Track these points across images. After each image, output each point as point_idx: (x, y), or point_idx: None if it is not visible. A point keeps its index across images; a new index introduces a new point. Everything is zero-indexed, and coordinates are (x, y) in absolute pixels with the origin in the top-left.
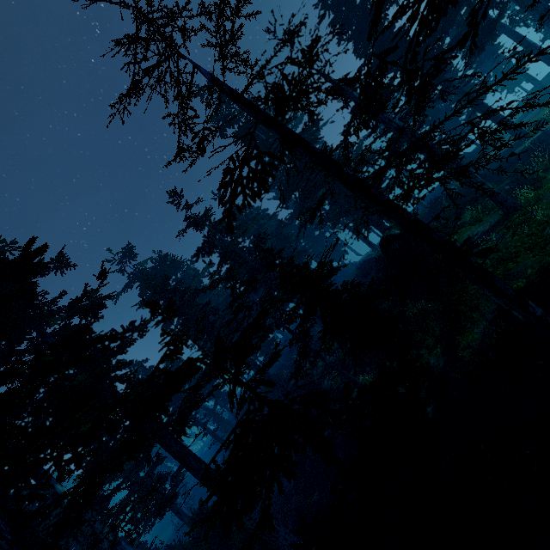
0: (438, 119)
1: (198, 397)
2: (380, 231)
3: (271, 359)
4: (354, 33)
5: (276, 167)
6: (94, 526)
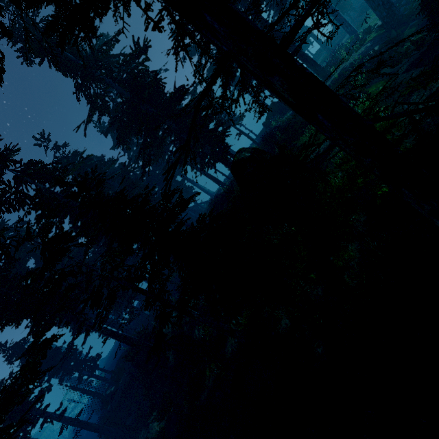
0: None
1: None
2: (226, 165)
3: None
4: None
5: None
6: None
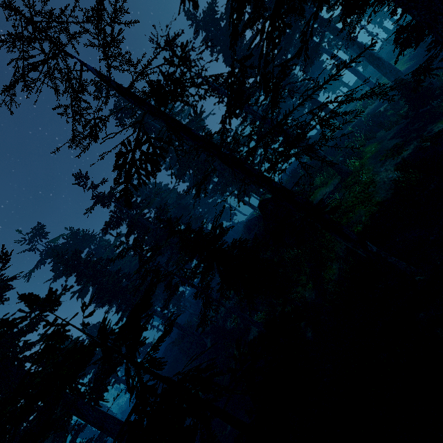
0: (288, 109)
1: (114, 360)
2: (258, 196)
3: (165, 331)
4: (222, 48)
5: (165, 149)
6: None
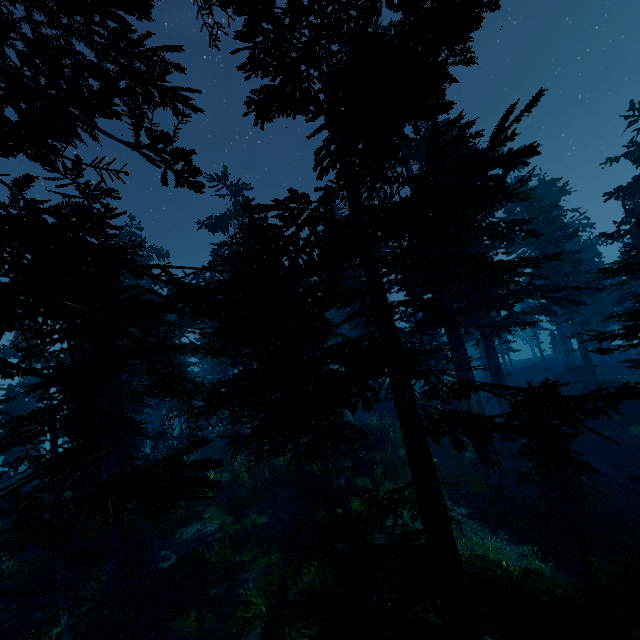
0: None
1: (520, 320)
2: None
3: None
4: None
5: None
6: (423, 339)
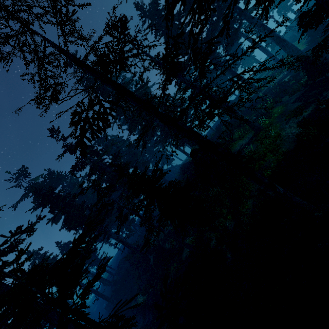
0: (212, 76)
1: None
2: (190, 146)
3: (97, 274)
4: (163, 32)
5: (113, 109)
6: None
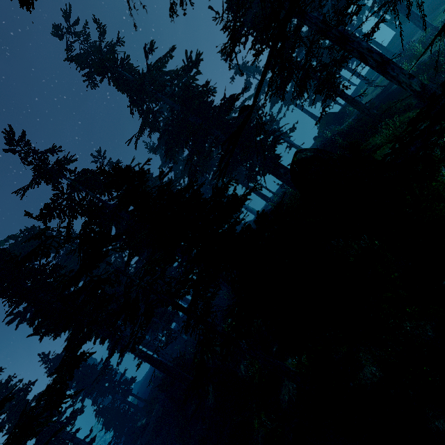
0: None
1: None
2: (276, 176)
3: None
4: None
5: None
6: None
